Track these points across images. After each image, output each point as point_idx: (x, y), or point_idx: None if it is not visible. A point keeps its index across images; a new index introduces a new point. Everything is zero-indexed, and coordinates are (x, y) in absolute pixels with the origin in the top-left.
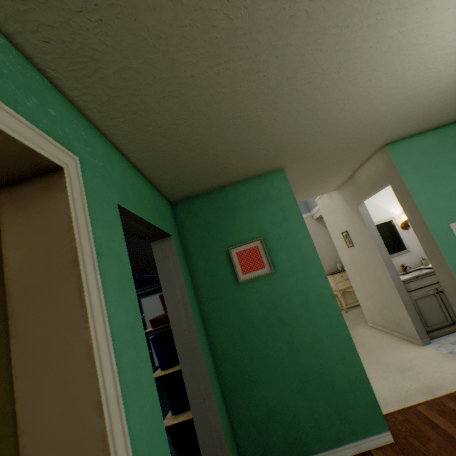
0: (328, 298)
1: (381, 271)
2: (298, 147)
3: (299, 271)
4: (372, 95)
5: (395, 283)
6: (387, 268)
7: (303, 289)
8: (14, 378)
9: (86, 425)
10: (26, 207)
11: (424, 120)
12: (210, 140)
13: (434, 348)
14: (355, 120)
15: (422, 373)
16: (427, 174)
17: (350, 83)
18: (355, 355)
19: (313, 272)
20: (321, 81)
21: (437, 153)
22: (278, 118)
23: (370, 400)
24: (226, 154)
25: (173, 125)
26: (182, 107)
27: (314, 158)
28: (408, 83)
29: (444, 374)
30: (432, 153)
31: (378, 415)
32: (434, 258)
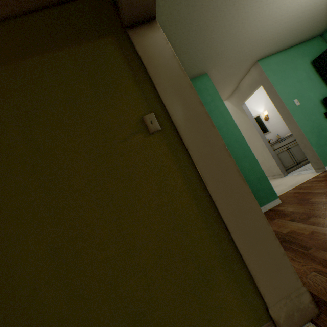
0: (241, 139)
1: (258, 141)
2: (218, 55)
3: (224, 127)
4: (258, 19)
5: (266, 146)
6: (261, 138)
7: (227, 136)
8: (162, 99)
9: (197, 110)
10: (143, 36)
11: (277, 43)
12: (181, 41)
13: (290, 175)
14: (247, 37)
15: (287, 183)
16: (280, 75)
17: (250, 8)
18: (258, 165)
19: (231, 127)
20: (239, 5)
21: (283, 64)
22: (215, 29)
23: (268, 186)
24: (184, 55)
25: (169, 26)
26: (177, 12)
27: (223, 67)
28: (274, 13)
29: (298, 180)
30: (281, 64)
31: (273, 191)
32: (287, 120)
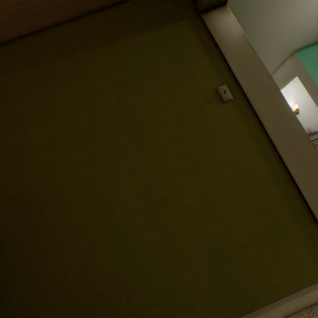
0: None
1: None
2: (258, 45)
3: None
4: (305, 8)
5: None
6: None
7: None
8: (233, 72)
9: (266, 82)
10: (215, 19)
11: (317, 33)
12: None
13: None
14: (290, 26)
15: None
16: None
17: None
18: None
19: None
20: None
21: None
22: (262, 18)
23: None
24: None
25: None
26: (233, 2)
27: (260, 57)
28: None
29: None
30: None
31: None
32: None
